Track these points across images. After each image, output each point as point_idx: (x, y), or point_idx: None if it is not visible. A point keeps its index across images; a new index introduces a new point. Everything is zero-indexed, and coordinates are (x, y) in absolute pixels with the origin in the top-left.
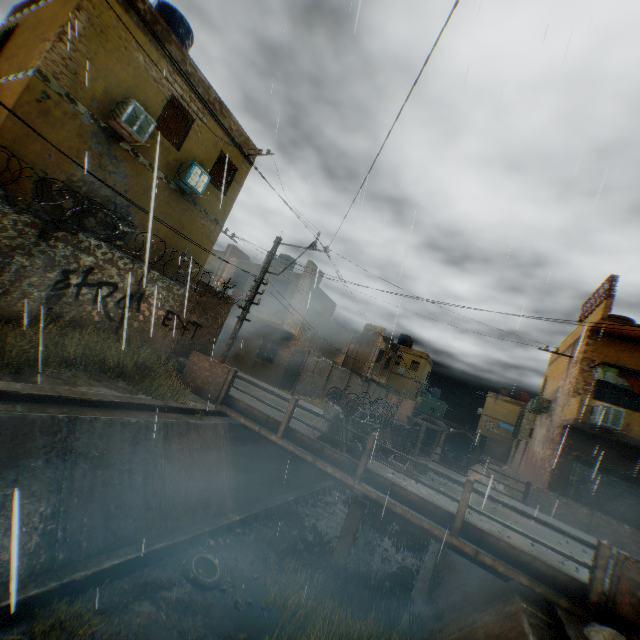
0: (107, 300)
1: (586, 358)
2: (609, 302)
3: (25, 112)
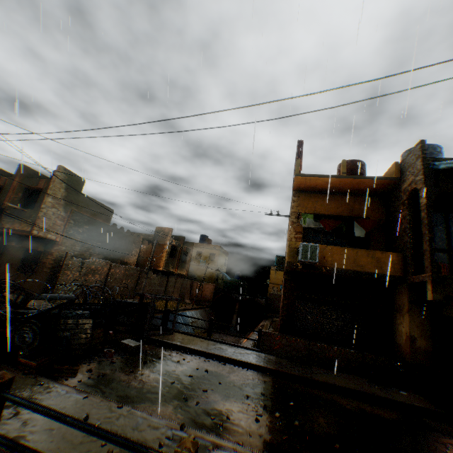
0: None
1: (295, 212)
2: (300, 161)
3: None
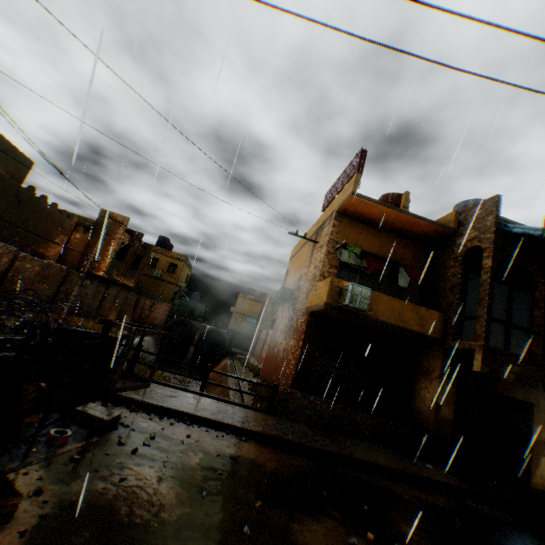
0: None
1: (333, 240)
2: (360, 177)
3: None
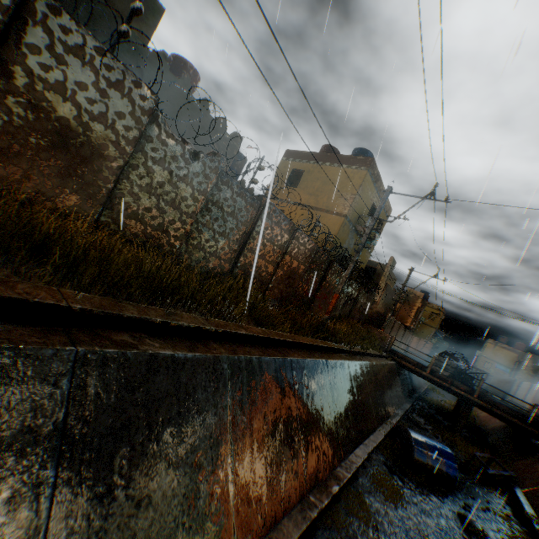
0: (349, 304)
1: None
2: None
3: (339, 232)
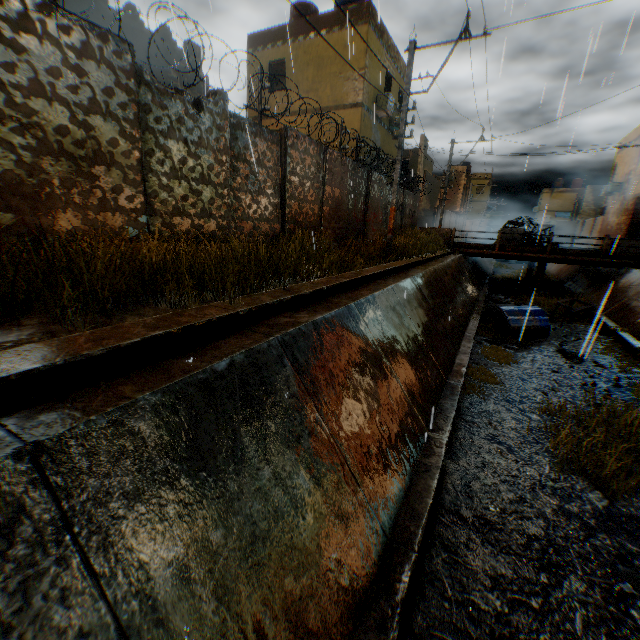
0: (398, 214)
1: None
2: None
3: (361, 131)
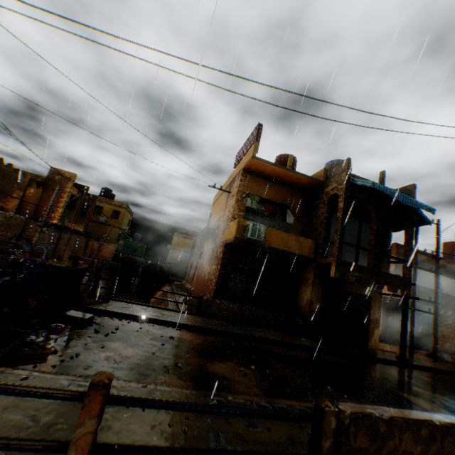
0: None
1: (241, 191)
2: (258, 145)
3: None
